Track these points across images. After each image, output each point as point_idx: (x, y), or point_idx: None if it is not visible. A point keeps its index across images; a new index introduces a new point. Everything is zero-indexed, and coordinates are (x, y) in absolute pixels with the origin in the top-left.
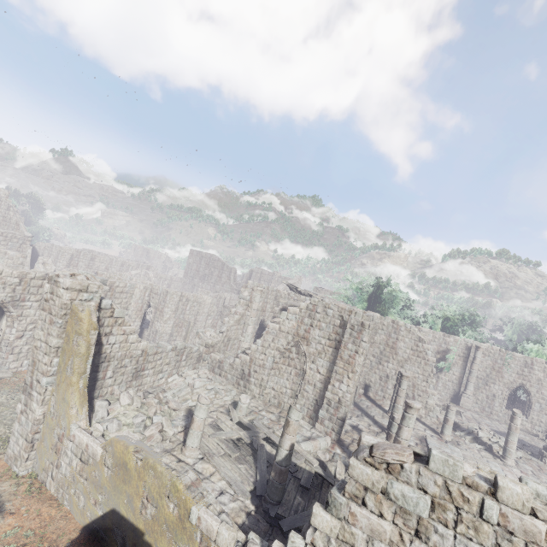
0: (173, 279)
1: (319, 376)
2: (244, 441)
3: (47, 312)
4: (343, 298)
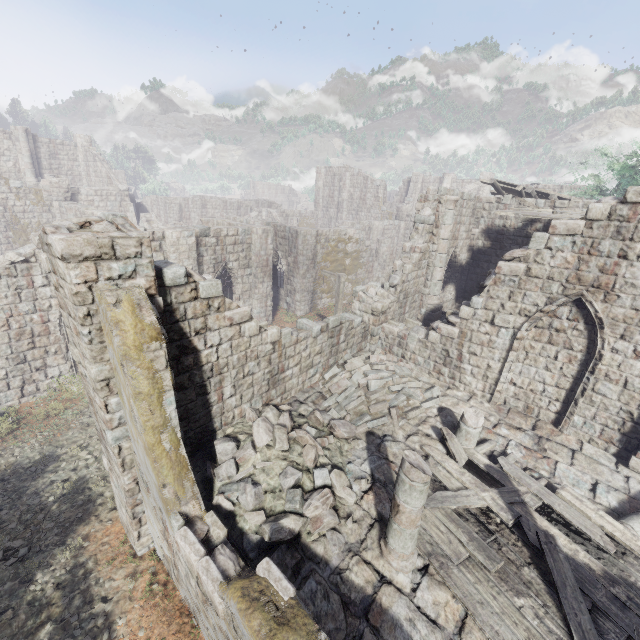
0: (302, 215)
1: (639, 366)
2: (497, 517)
3: (65, 312)
4: (592, 193)
